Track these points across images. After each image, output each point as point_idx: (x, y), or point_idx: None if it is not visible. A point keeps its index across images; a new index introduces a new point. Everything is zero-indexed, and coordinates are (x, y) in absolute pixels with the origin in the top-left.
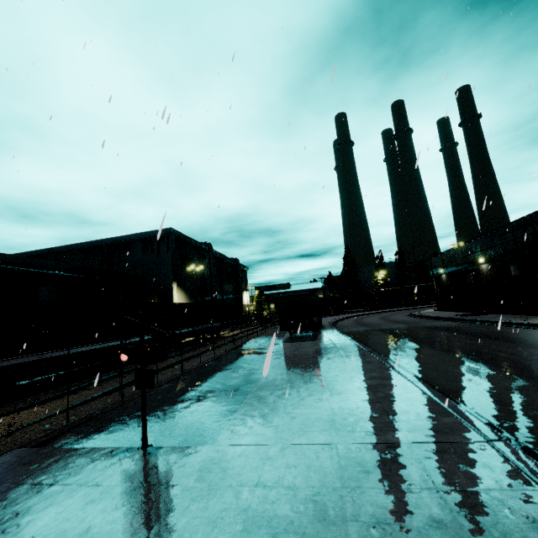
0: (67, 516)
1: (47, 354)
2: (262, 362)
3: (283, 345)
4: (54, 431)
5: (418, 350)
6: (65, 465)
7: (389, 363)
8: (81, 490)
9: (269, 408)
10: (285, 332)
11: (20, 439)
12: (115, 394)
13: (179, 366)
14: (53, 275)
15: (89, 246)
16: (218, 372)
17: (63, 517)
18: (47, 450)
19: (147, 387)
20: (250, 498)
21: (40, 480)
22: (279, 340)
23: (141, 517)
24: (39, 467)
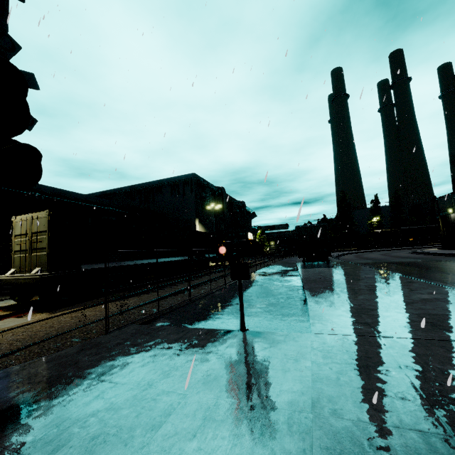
0: (217, 373)
1: (122, 263)
2: (290, 282)
3: (303, 270)
4: (150, 315)
5: (454, 277)
6: (180, 337)
7: (438, 283)
8: (213, 356)
9: (341, 310)
10: (292, 263)
11: (128, 318)
12: (181, 295)
13: (219, 280)
14: (108, 210)
15: (130, 189)
16: (257, 286)
17: (214, 374)
18: (156, 327)
19: (242, 278)
20: (406, 378)
21: (168, 346)
22: (291, 268)
23: (295, 381)
24: (159, 337)
